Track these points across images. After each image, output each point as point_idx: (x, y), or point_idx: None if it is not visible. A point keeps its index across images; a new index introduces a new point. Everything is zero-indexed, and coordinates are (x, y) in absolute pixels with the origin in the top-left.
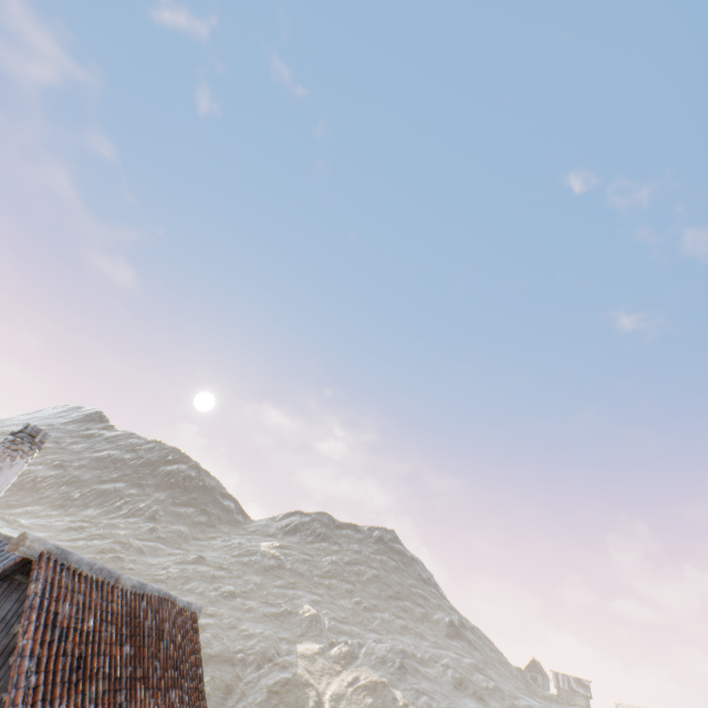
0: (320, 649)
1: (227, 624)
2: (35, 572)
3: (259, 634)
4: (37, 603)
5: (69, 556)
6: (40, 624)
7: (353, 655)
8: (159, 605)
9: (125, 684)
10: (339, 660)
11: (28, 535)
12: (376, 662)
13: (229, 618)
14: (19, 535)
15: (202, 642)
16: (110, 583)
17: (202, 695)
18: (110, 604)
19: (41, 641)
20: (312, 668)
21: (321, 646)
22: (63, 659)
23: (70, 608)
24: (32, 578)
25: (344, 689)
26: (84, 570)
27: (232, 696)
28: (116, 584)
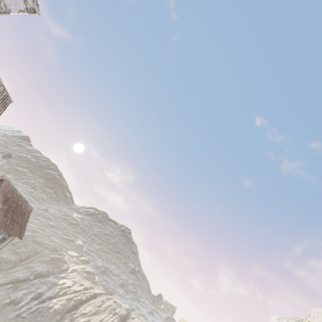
0: (77, 255)
1: (46, 234)
2: (4, 182)
3: (57, 242)
4: (2, 187)
5: (10, 182)
6: (2, 190)
7: (88, 262)
8: (24, 201)
9: (11, 210)
10: (82, 261)
11: (5, 175)
12: (95, 266)
13: (48, 233)
14: (3, 175)
15: (34, 235)
16: (15, 191)
17: (26, 225)
18: (14, 195)
19: (1, 193)
20: (70, 259)
21: (78, 254)
22: (3, 198)
23: (7, 191)
24: (3, 183)
25: (78, 269)
26: (11, 186)
27: (37, 255)
28: (16, 192)
